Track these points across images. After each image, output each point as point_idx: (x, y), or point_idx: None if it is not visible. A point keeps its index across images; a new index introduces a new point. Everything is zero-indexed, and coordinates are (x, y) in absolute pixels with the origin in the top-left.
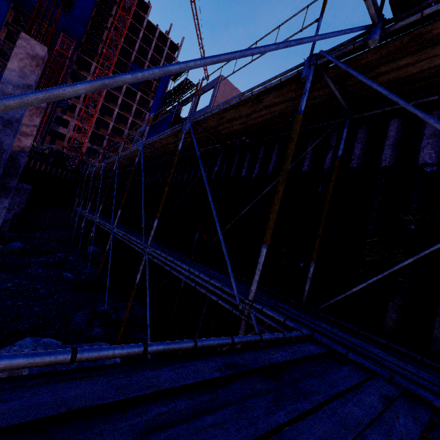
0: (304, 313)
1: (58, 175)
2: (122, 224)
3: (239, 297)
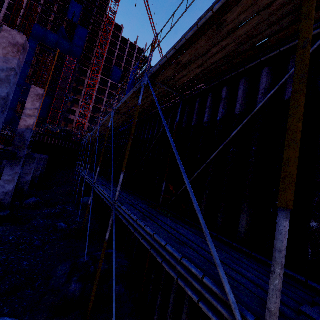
0: None
1: (67, 146)
2: (106, 178)
3: (241, 314)
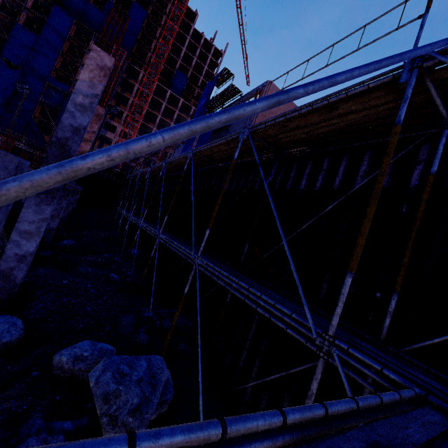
0: (389, 356)
1: (105, 178)
2: (164, 229)
3: (315, 329)
